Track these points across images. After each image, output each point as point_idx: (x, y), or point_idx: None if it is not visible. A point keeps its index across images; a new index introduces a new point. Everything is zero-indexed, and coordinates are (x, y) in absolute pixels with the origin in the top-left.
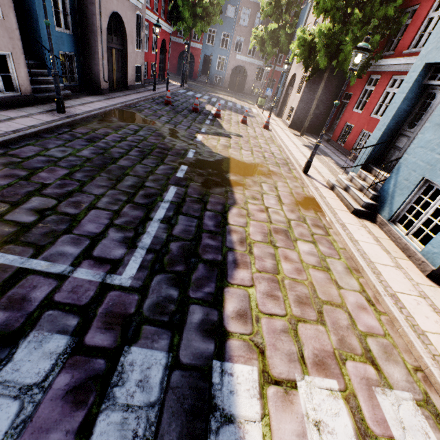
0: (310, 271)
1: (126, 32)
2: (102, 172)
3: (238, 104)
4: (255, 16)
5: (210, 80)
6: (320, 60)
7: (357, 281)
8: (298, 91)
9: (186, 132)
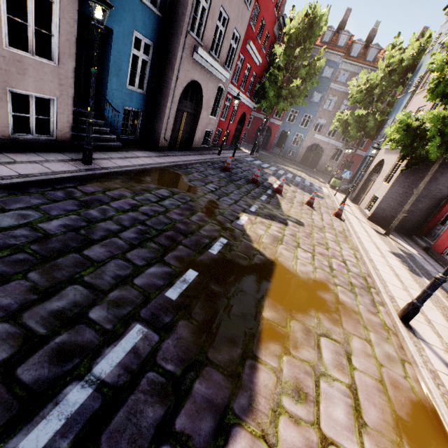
0: None
1: (203, 100)
2: (35, 269)
3: (307, 181)
4: (341, 103)
5: (283, 152)
6: (431, 149)
7: None
8: (385, 180)
9: (229, 208)
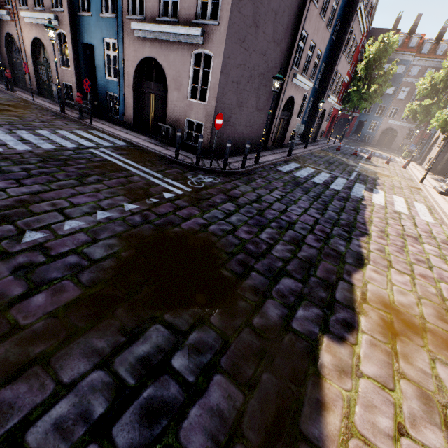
0: (405, 193)
1: (324, 116)
2: (331, 165)
3: (383, 155)
4: (413, 92)
5: (360, 138)
6: None
7: (423, 198)
8: (438, 147)
9: (353, 161)
